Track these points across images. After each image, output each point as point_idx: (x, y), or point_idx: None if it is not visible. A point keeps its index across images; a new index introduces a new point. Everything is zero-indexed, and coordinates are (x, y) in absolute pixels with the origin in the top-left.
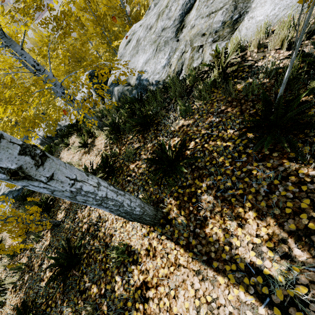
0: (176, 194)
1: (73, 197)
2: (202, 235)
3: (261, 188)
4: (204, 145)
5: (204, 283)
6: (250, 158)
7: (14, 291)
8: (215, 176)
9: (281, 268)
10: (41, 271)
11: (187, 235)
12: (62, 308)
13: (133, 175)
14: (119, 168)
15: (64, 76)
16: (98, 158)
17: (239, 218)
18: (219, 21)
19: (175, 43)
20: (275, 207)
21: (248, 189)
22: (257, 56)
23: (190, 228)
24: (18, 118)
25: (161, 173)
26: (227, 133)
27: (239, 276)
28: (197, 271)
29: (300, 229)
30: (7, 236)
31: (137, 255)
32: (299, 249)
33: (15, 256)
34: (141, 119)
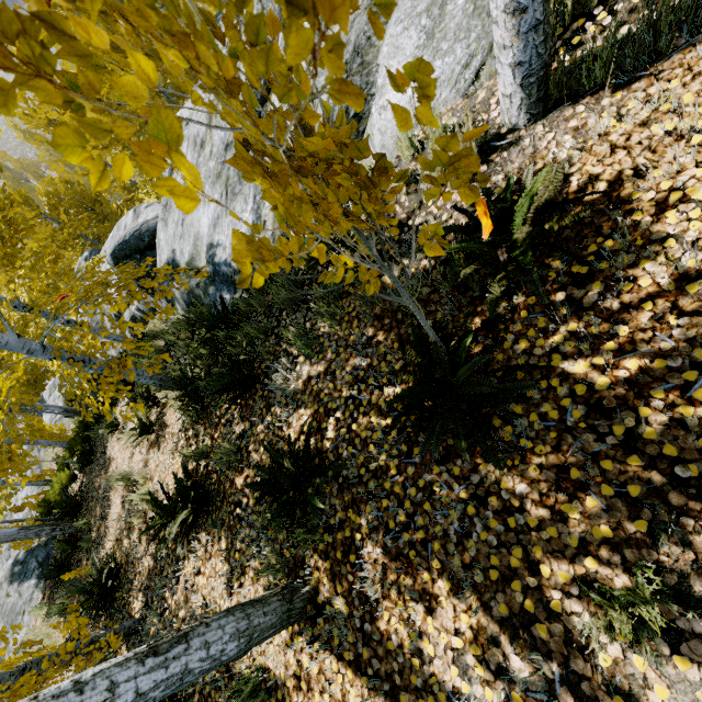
0: (323, 546)
1: None
2: (376, 636)
3: (450, 526)
4: (351, 427)
5: None
6: (427, 455)
7: None
8: (378, 500)
9: (498, 699)
10: None
11: (353, 638)
12: None
13: (244, 505)
14: (213, 493)
15: (69, 251)
16: (178, 459)
17: (427, 596)
18: None
19: None
20: (475, 568)
21: (432, 528)
22: (409, 203)
23: (356, 622)
24: None
25: (283, 509)
26: (384, 396)
27: None
28: None
29: (515, 614)
30: None
31: (282, 689)
32: (517, 657)
33: None
34: (230, 374)
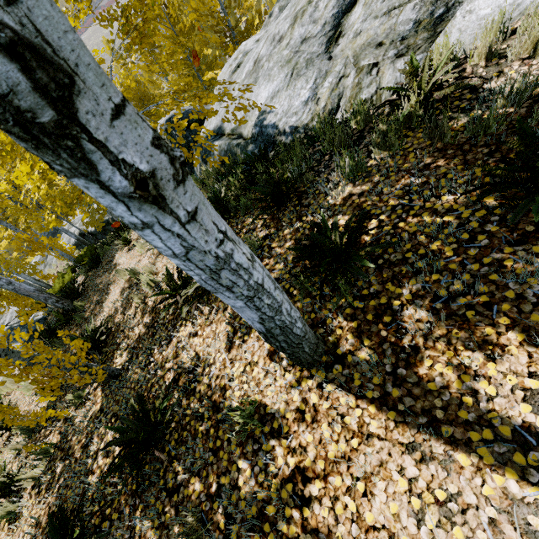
0: (351, 311)
1: (216, 271)
2: (412, 378)
3: (527, 290)
4: (398, 225)
5: (426, 466)
6: (495, 241)
7: (35, 494)
8: (426, 275)
9: None
10: (88, 457)
11: (380, 381)
12: (133, 521)
13: None
14: None
15: None
16: None
17: (489, 346)
18: (408, 20)
19: (326, 63)
20: None
21: (500, 293)
22: (486, 73)
23: (386, 367)
24: (42, 197)
25: (320, 273)
26: (441, 202)
27: (503, 451)
28: (408, 445)
29: None
30: (18, 399)
31: (279, 420)
32: None
33: (37, 432)
34: (270, 188)
